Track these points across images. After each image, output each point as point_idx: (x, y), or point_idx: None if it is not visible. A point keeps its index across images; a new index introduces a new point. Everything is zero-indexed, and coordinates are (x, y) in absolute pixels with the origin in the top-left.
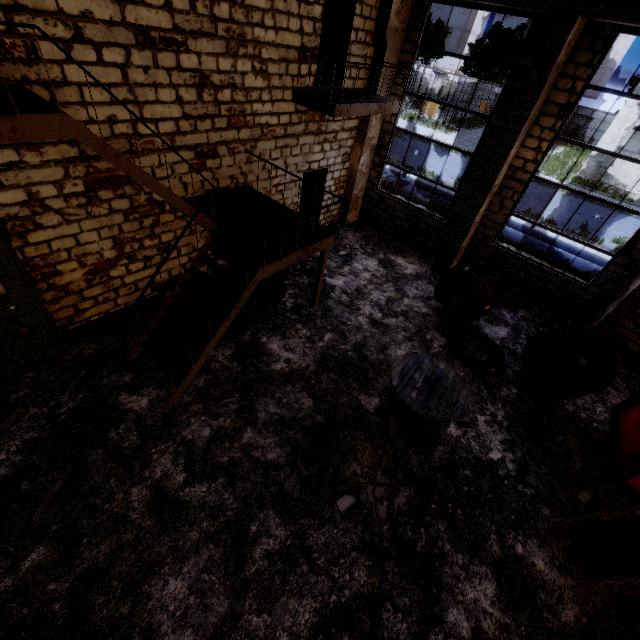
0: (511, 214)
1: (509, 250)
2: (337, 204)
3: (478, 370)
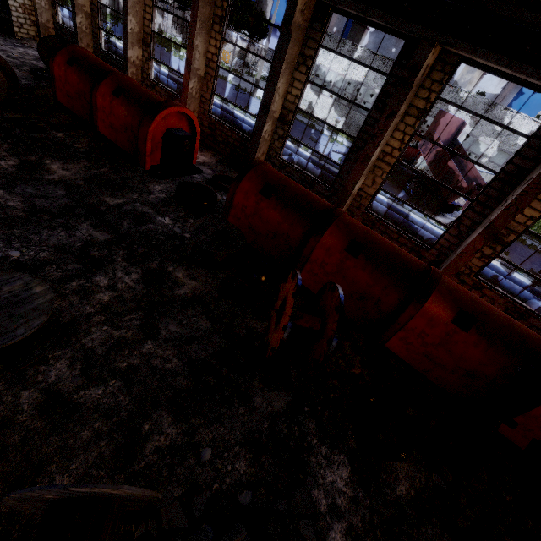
0: (99, 28)
1: (106, 52)
2: (32, 27)
3: (36, 76)
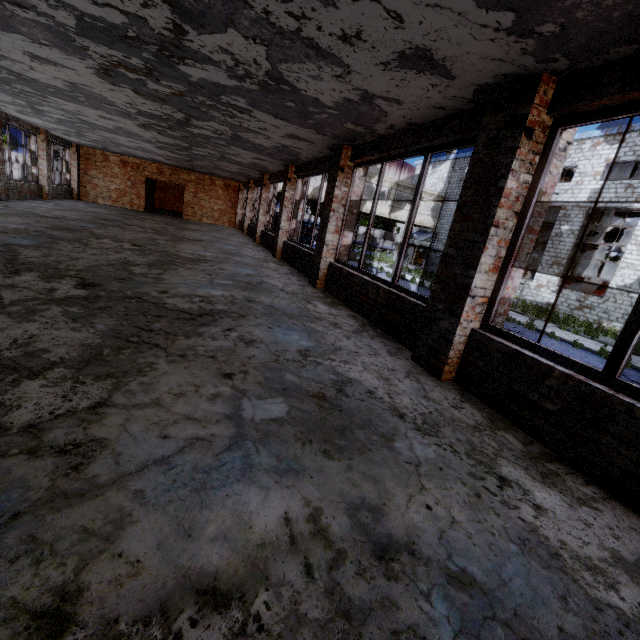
0: None
1: None
2: None
3: None
